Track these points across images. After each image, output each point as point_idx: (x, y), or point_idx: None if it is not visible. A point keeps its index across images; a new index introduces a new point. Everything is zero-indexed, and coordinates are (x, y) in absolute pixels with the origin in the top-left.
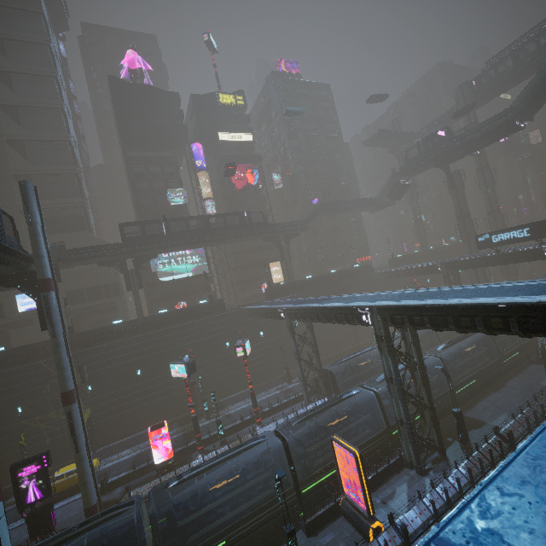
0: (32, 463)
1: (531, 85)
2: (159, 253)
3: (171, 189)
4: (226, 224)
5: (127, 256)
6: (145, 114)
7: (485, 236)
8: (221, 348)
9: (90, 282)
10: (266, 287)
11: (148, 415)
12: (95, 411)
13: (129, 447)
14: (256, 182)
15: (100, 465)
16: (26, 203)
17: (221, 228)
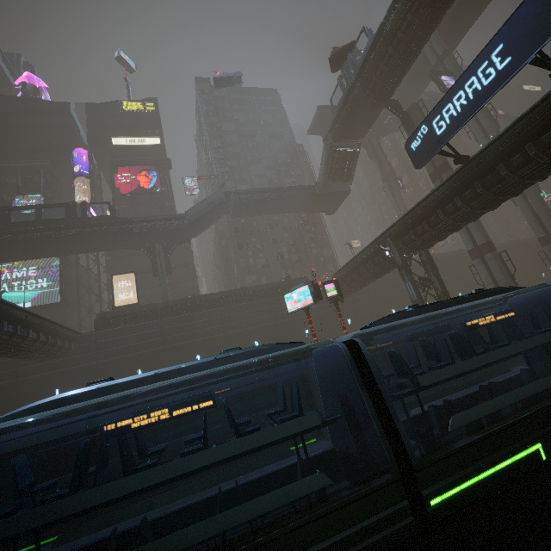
0: None
1: None
2: None
3: (22, 196)
4: (38, 218)
5: None
6: (19, 124)
7: (421, 132)
8: None
9: None
10: None
11: None
12: None
13: None
14: (152, 185)
15: None
16: None
17: (28, 223)
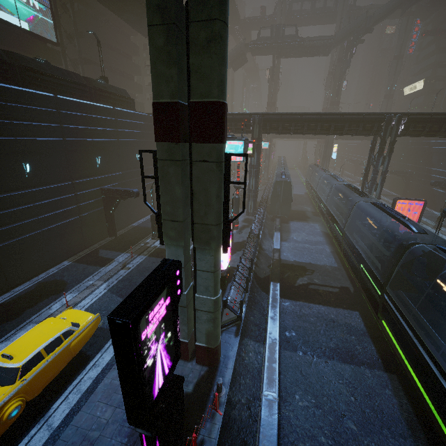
0: (160, 295)
1: (347, 27)
2: None
3: None
4: None
5: None
6: None
7: None
8: (132, 160)
9: None
10: None
11: (49, 246)
12: None
13: (62, 292)
14: None
15: None
16: None
17: None
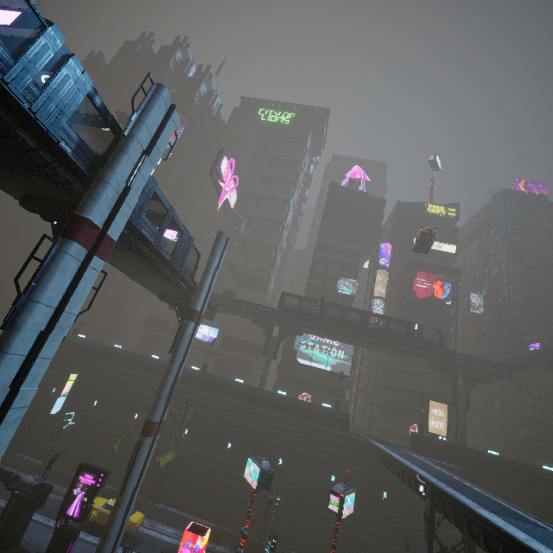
0: (93, 474)
1: None
2: (305, 332)
3: (344, 278)
4: (387, 329)
5: (277, 323)
6: (348, 212)
7: None
8: (322, 477)
9: (243, 335)
10: (417, 430)
11: (214, 502)
12: (177, 459)
13: (177, 527)
14: (444, 296)
15: (144, 524)
16: (215, 247)
17: (379, 330)
